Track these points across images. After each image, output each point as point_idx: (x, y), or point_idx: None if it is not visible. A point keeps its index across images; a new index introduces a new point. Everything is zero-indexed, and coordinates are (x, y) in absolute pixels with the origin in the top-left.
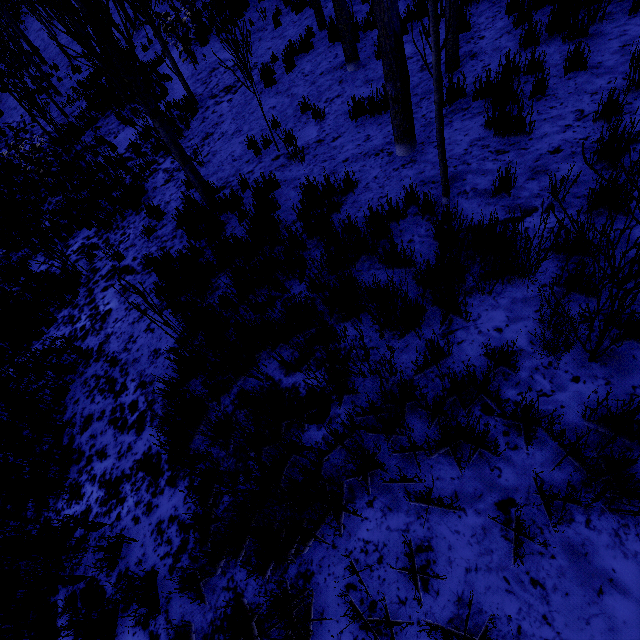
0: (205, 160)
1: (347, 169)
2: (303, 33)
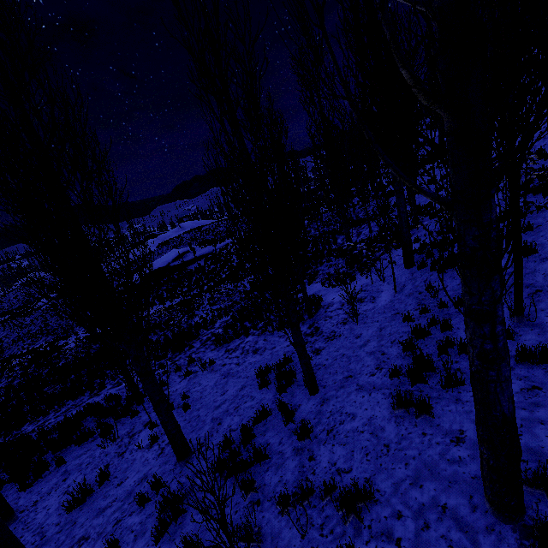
0: (217, 367)
1: (53, 482)
2: (338, 367)
